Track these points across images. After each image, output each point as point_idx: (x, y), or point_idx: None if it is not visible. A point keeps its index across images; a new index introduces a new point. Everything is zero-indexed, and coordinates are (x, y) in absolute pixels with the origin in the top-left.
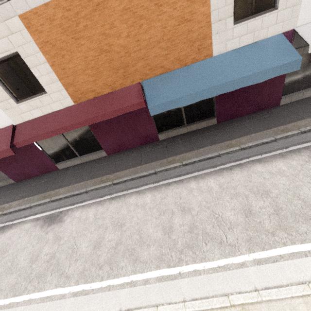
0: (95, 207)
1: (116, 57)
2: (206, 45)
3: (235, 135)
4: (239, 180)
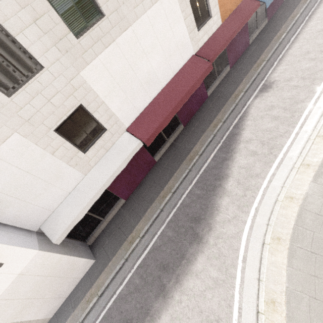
0: (279, 67)
1: None
2: None
3: (287, 16)
4: (320, 15)
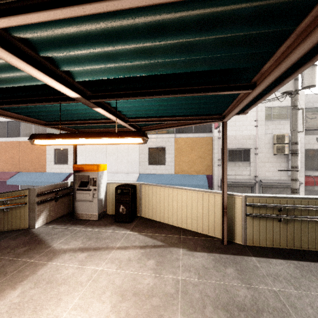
0: None
1: (15, 161)
2: (44, 167)
3: None
4: None
